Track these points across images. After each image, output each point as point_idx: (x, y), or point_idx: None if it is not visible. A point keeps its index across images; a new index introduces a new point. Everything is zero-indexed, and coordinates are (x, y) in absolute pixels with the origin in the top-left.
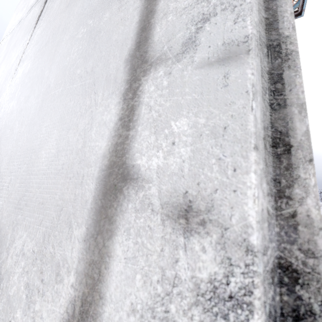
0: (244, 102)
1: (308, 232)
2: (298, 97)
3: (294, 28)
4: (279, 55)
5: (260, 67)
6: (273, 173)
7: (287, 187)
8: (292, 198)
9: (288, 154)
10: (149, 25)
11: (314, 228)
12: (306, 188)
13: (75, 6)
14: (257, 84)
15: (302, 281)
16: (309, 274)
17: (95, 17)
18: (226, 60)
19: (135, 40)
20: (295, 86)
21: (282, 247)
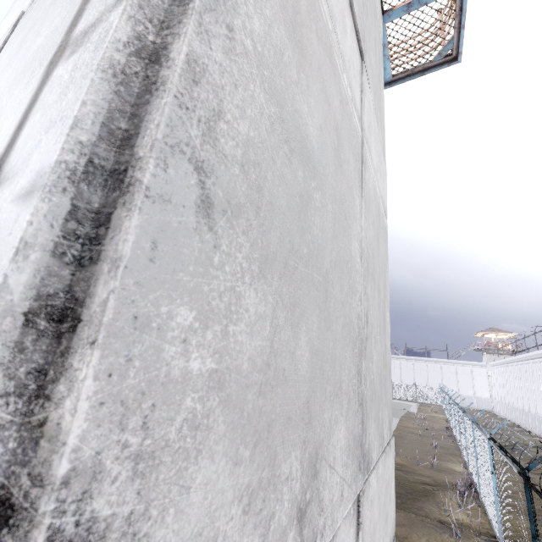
0: (5, 262)
1: (49, 449)
2: (116, 249)
3: (152, 146)
4: (120, 185)
5: (71, 206)
6: (43, 361)
7: (52, 382)
8: (51, 399)
9: (72, 333)
10: (25, 121)
11: (58, 443)
12: (72, 384)
13: (11, 67)
14: (39, 235)
15: (13, 521)
16: (25, 511)
17: (10, 92)
18: (28, 195)
19: (9, 141)
20: (120, 232)
21: (11, 471)
